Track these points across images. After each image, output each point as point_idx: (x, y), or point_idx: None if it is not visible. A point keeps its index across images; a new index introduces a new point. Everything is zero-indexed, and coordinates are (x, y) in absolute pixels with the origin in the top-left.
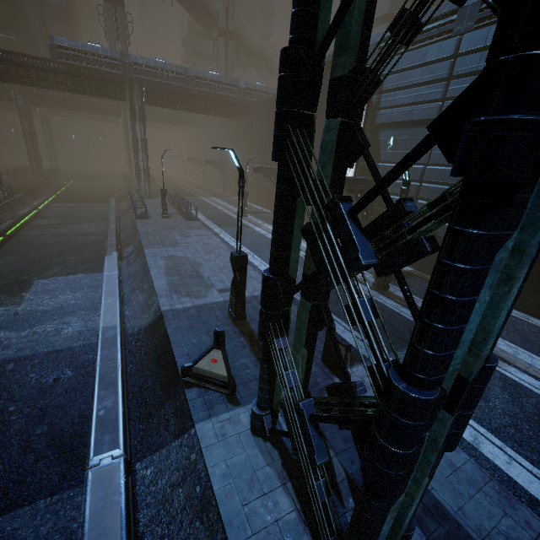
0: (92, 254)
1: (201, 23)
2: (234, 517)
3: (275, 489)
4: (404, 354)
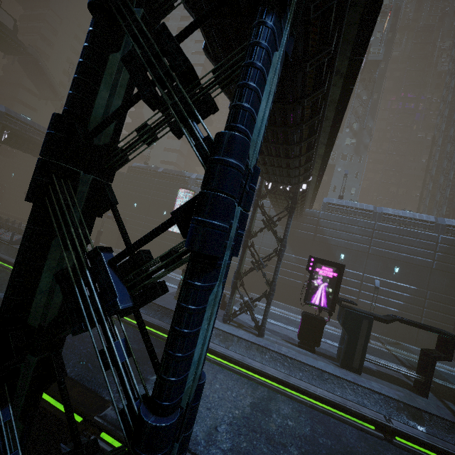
0: (2, 274)
1: (39, 88)
2: (237, 334)
3: (239, 330)
4: (237, 305)
